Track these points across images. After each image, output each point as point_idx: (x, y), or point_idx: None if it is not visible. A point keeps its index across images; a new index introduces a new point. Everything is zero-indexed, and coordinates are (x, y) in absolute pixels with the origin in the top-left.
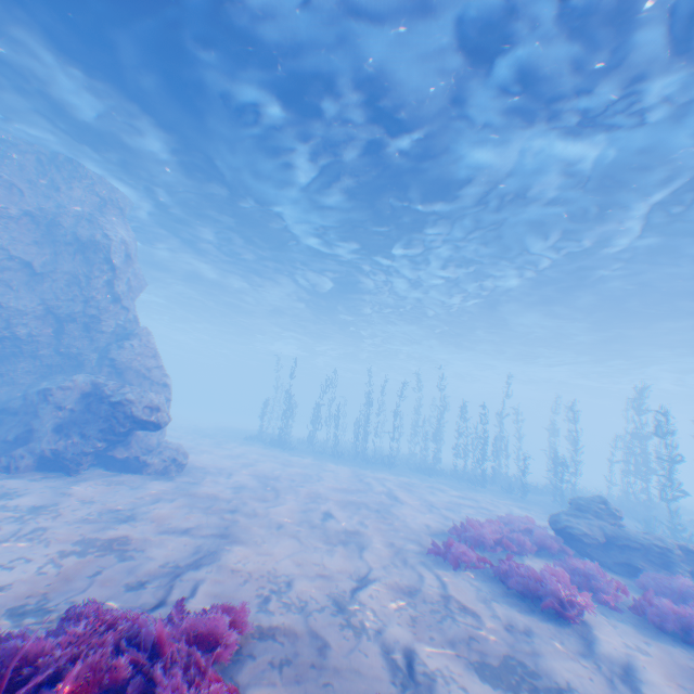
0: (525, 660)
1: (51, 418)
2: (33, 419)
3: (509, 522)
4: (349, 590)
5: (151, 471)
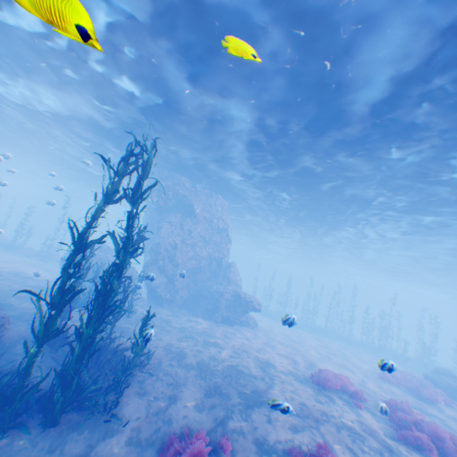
0: (421, 408)
1: (223, 303)
2: (216, 302)
3: (402, 372)
4: (361, 381)
5: (250, 327)
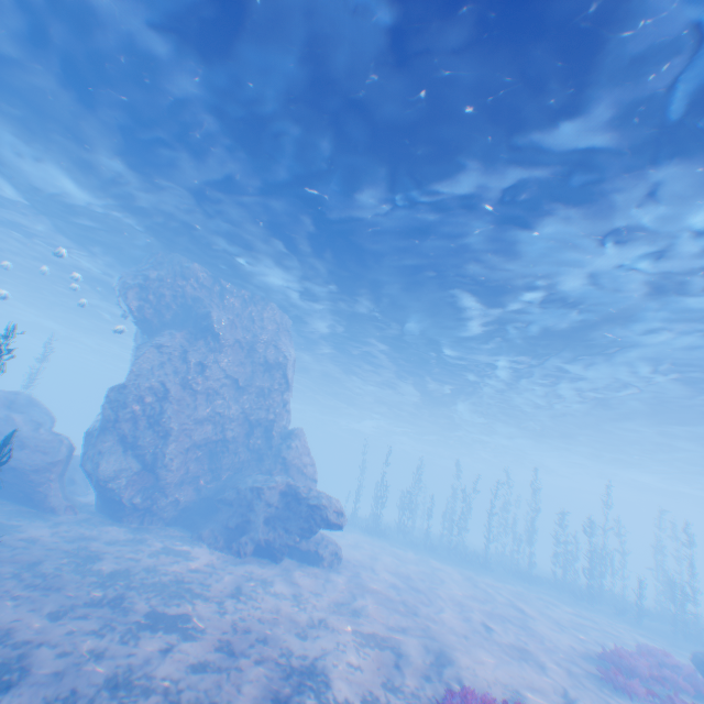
0: None
1: (262, 512)
2: (247, 511)
3: (649, 654)
4: None
5: (323, 562)
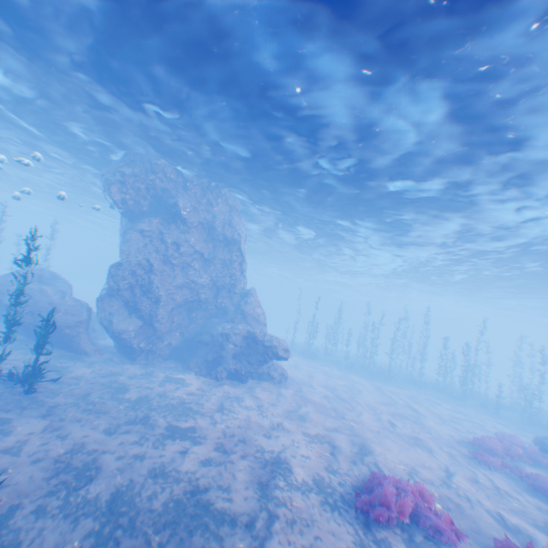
0: None
1: (231, 350)
2: (219, 349)
3: (503, 438)
4: (444, 476)
5: (275, 382)
